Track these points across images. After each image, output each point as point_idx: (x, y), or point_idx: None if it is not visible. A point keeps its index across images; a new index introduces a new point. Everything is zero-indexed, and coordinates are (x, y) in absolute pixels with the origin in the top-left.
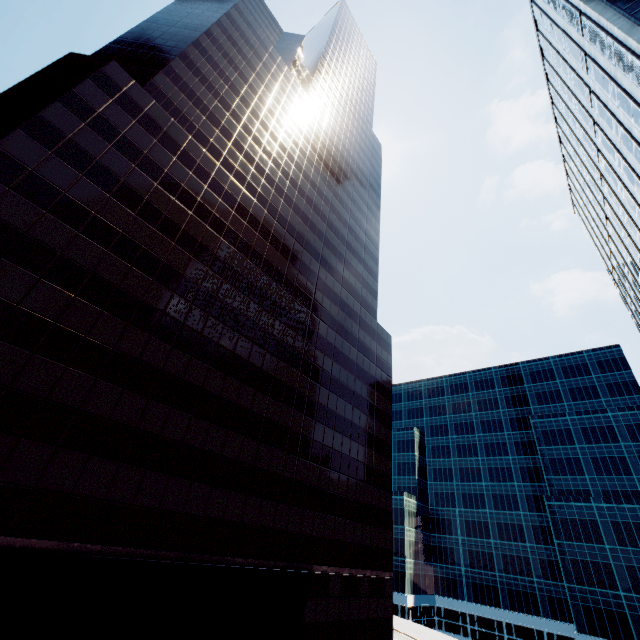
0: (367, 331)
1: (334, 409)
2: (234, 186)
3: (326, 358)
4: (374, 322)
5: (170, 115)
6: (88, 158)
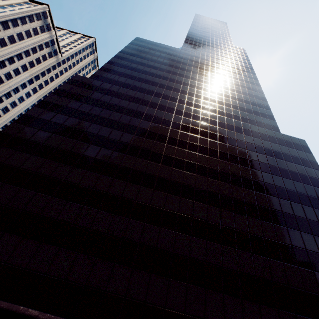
0: (272, 141)
1: (254, 202)
2: (138, 94)
3: (232, 165)
4: (277, 134)
5: (102, 81)
6: (61, 107)
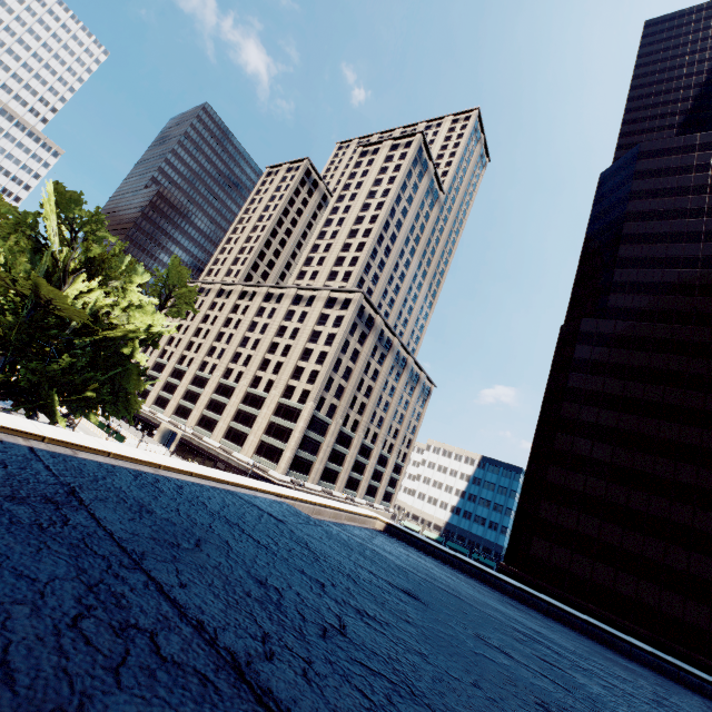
0: None
1: None
2: None
3: None
4: None
5: (630, 321)
6: (597, 395)
